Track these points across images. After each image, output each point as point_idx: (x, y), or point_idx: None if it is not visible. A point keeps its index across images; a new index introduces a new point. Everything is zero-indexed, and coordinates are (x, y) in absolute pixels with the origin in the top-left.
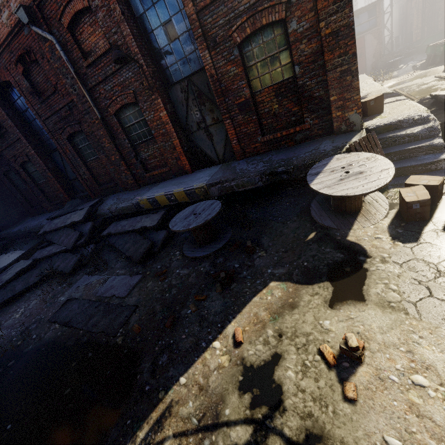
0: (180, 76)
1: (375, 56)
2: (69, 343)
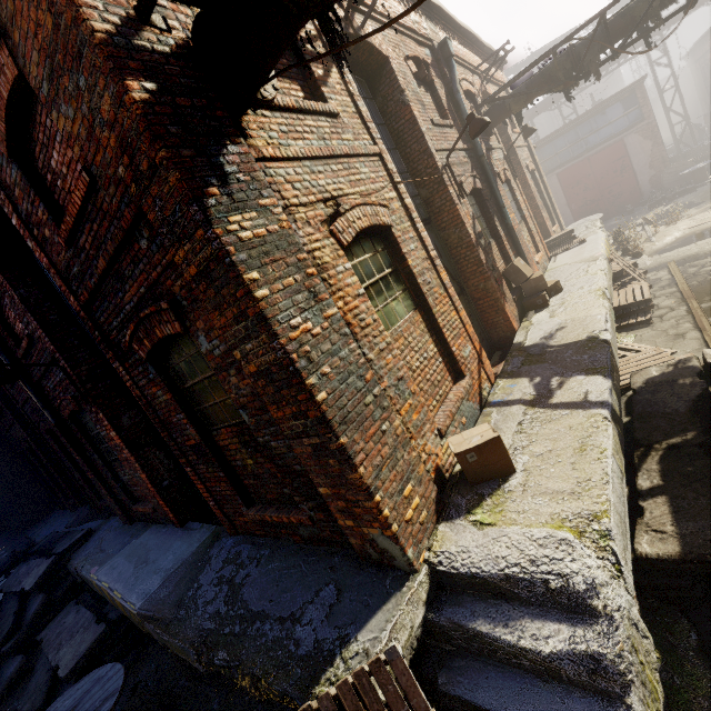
0: None
1: (653, 166)
2: None
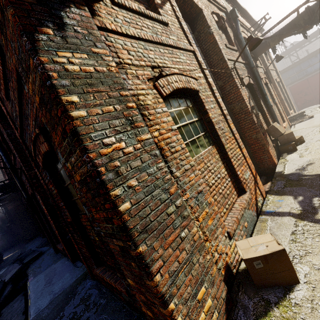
0: None
1: None
2: None
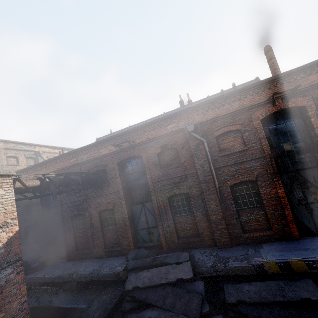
0: (289, 169)
1: None
2: None
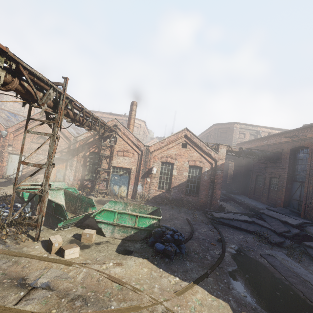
0: None
1: None
2: (275, 275)
